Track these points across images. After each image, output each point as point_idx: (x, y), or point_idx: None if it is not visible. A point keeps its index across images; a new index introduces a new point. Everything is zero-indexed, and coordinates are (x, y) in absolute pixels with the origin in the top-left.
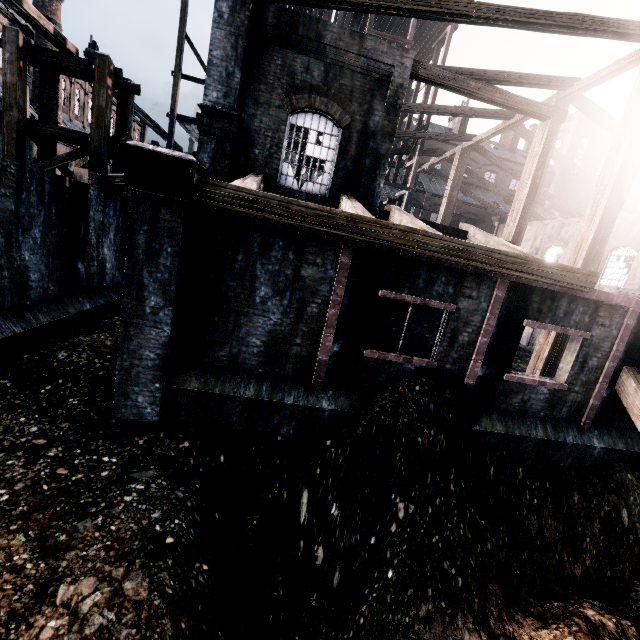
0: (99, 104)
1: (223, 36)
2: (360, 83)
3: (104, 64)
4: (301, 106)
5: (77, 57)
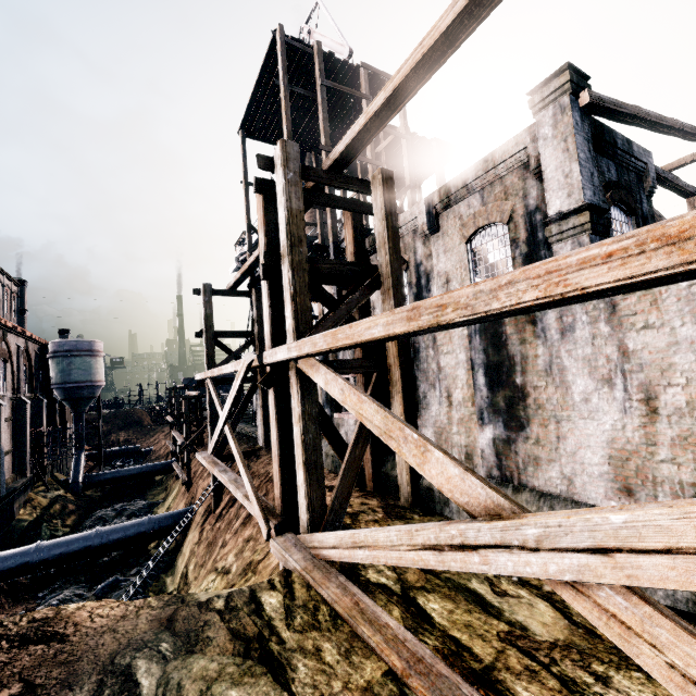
0: (392, 224)
1: (581, 141)
2: (631, 178)
3: (390, 180)
4: (616, 199)
5: (344, 175)
